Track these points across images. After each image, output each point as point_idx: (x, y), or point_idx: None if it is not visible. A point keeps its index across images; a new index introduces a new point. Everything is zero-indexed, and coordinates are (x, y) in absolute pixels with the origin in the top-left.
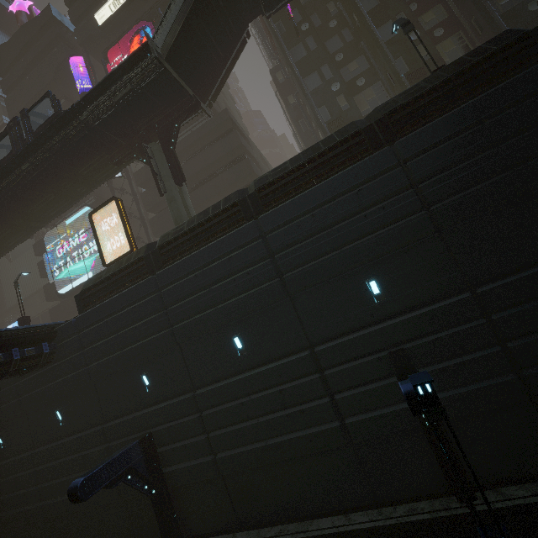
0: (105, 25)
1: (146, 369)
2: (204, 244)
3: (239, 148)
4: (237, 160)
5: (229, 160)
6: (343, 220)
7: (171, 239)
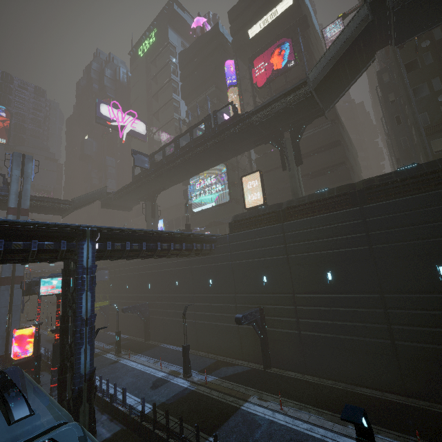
0: (254, 38)
1: (266, 273)
2: (318, 213)
3: (337, 136)
4: (332, 144)
5: (325, 143)
6: (429, 222)
7: (296, 205)
